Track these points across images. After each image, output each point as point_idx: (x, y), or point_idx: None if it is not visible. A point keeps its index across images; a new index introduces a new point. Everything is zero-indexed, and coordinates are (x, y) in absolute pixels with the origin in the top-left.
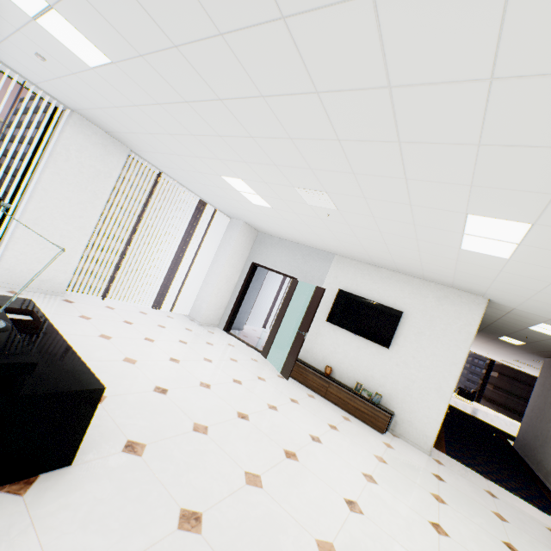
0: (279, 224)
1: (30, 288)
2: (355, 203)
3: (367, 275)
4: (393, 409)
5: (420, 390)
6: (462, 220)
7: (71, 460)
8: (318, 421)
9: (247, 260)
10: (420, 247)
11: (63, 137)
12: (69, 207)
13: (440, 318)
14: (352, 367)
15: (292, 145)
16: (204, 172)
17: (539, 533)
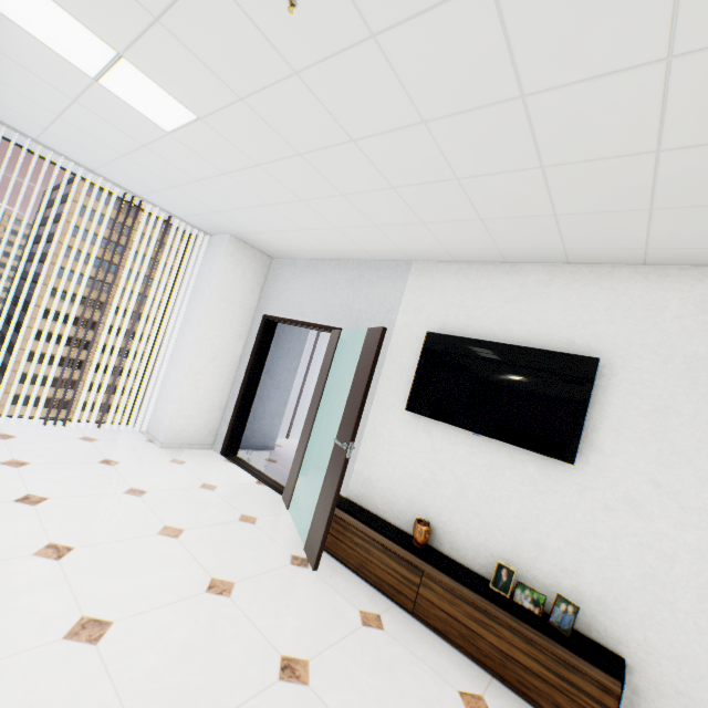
0: (267, 199)
1: None
2: None
3: (488, 288)
4: (619, 647)
5: (700, 587)
6: None
7: None
8: None
9: (256, 314)
10: None
11: None
12: None
13: None
14: (481, 519)
15: None
16: None
17: None
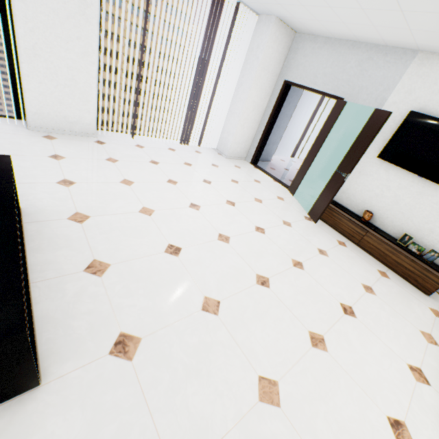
0: (332, 4)
1: (64, 132)
2: None
3: None
4: None
5: None
6: None
7: (34, 383)
8: (351, 281)
9: (278, 78)
10: None
11: None
12: (60, 24)
13: None
14: (402, 215)
15: None
16: None
17: None
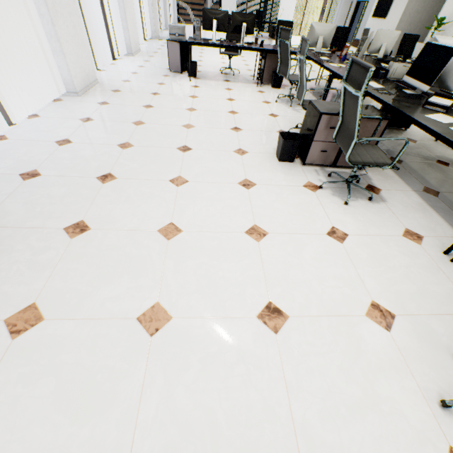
0: None
1: None
2: None
3: None
4: None
5: None
6: None
7: None
8: None
9: (355, 1)
10: None
11: None
12: (288, 5)
13: None
14: (374, 34)
15: None
16: None
17: None
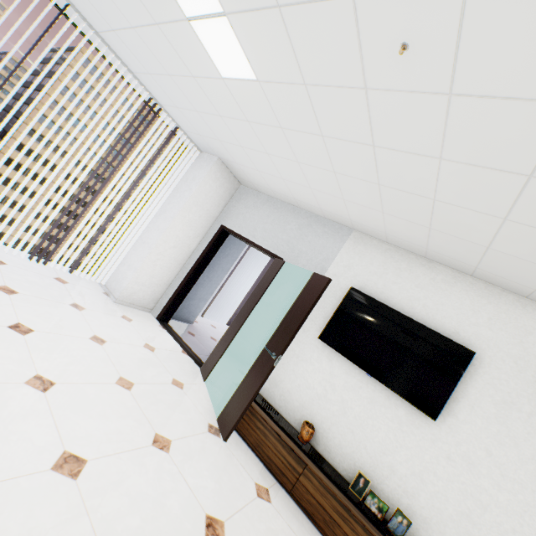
0: (269, 150)
1: None
2: None
3: (406, 271)
4: None
5: (499, 533)
6: None
7: None
8: None
9: (215, 221)
10: None
11: None
12: None
13: None
14: (353, 436)
15: None
16: None
17: None
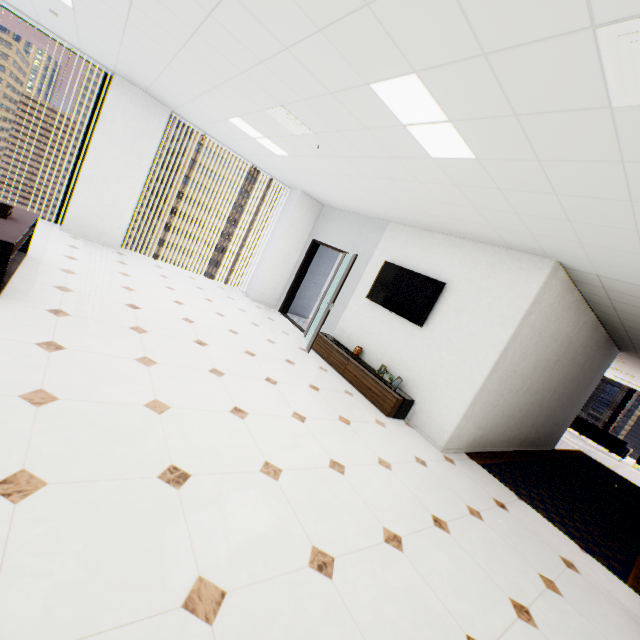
0: (317, 183)
1: (91, 239)
2: (310, 114)
3: (417, 242)
4: (414, 397)
5: (447, 377)
6: (379, 100)
7: None
8: (299, 378)
9: (309, 237)
10: (412, 173)
11: (108, 99)
12: (118, 166)
13: (489, 289)
14: (383, 349)
15: (205, 43)
16: (219, 120)
17: (530, 548)
